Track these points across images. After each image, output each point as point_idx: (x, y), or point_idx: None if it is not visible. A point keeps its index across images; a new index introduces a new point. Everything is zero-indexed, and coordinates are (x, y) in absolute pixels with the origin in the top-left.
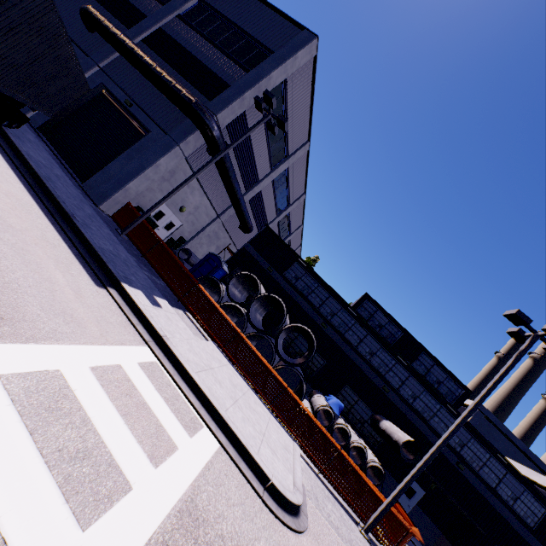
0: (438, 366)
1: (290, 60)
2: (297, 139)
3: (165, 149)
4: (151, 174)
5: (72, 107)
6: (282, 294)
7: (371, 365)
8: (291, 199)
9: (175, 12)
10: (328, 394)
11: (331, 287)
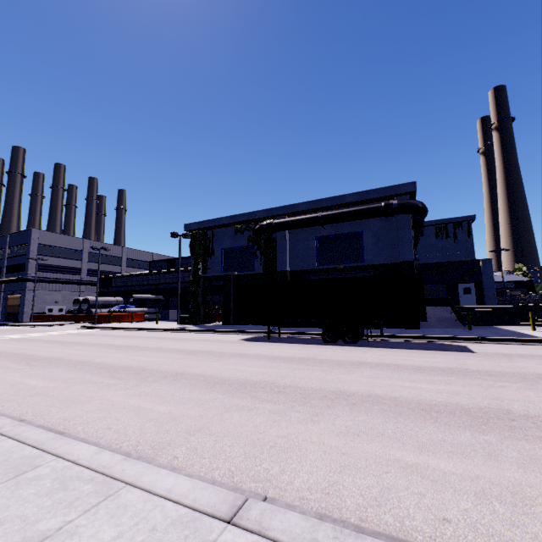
0: (183, 259)
1: (32, 241)
2: (77, 244)
3: (25, 294)
4: (28, 303)
5: (6, 308)
6: (116, 293)
7: (149, 284)
8: (118, 255)
9: (6, 258)
10: (145, 307)
11: (125, 275)
